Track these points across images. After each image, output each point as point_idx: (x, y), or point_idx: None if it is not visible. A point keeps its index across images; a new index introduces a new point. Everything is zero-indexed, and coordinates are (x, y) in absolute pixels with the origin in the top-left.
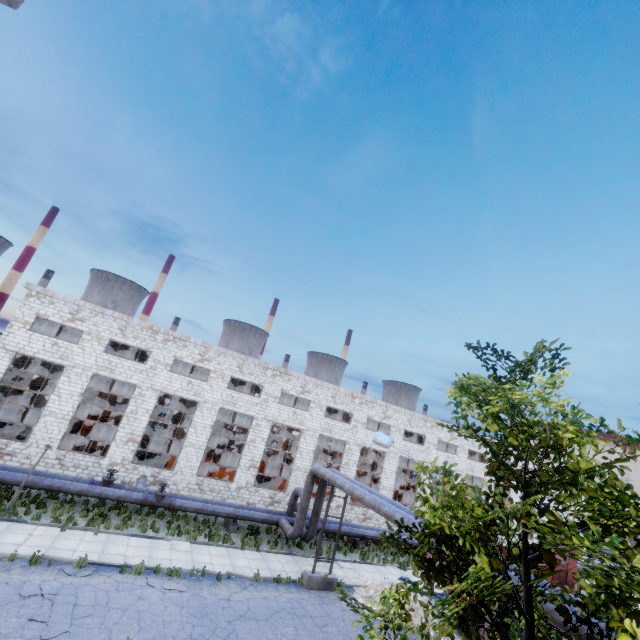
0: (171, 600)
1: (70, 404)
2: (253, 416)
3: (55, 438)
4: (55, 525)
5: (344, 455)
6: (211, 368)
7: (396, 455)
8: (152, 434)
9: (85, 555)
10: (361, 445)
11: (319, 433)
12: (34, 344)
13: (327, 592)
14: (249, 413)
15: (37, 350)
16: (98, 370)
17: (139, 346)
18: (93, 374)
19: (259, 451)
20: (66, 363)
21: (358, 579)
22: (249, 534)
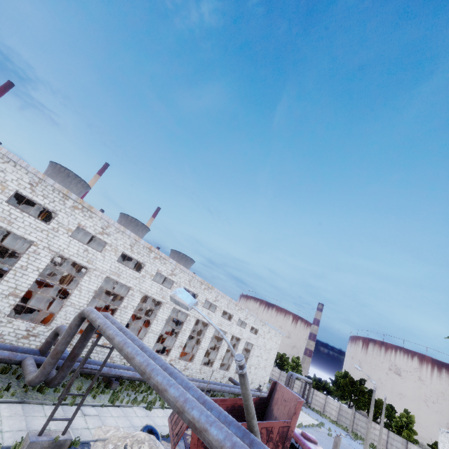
0: None
1: None
2: (33, 242)
3: None
4: None
5: (125, 299)
6: None
7: (171, 306)
8: None
9: None
10: (144, 293)
11: (106, 275)
12: None
13: None
14: (28, 237)
15: None
16: None
17: None
18: None
19: (28, 280)
20: None
21: (99, 430)
22: None
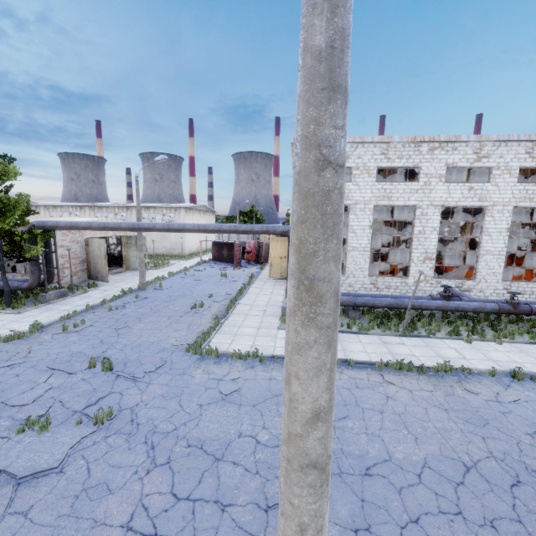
0: None
1: (364, 238)
2: None
3: (363, 268)
4: (453, 338)
5: None
6: (491, 165)
7: None
8: (444, 250)
9: None
10: None
11: None
12: None
13: None
14: None
15: None
16: (376, 201)
17: (406, 165)
18: (372, 206)
19: None
20: (348, 202)
21: None
22: None
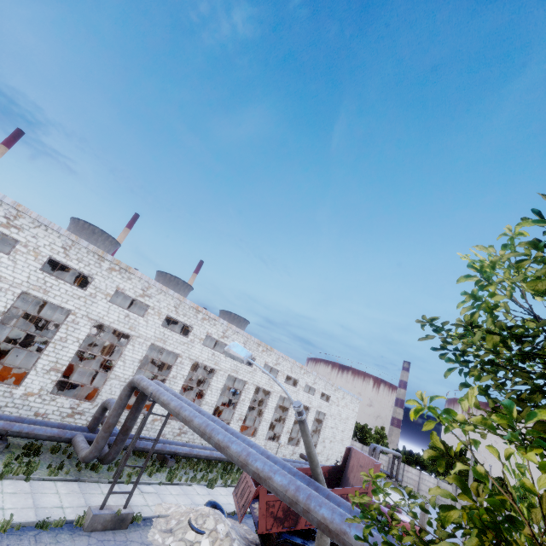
0: None
1: None
2: (71, 310)
3: None
4: None
5: (174, 368)
6: (20, 239)
7: (225, 373)
8: None
9: None
10: (194, 360)
11: (151, 342)
12: None
13: (115, 532)
14: (65, 306)
15: None
16: None
17: None
18: None
19: (69, 353)
20: None
21: (160, 507)
22: (21, 456)
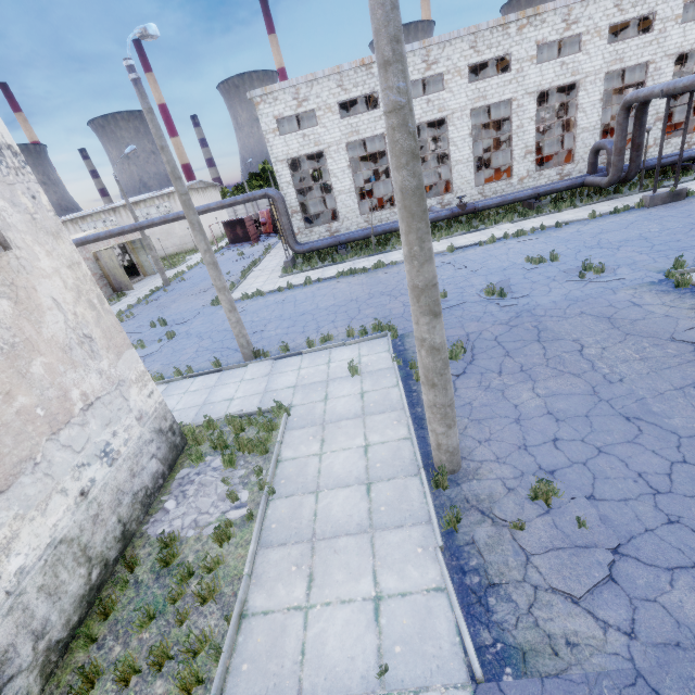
0: (532, 244)
1: (347, 179)
2: (510, 99)
3: (354, 209)
4: None
5: (647, 83)
6: (442, 70)
7: None
8: None
9: (450, 244)
10: (675, 54)
11: (604, 73)
12: (291, 146)
13: (675, 203)
14: (504, 98)
15: (297, 149)
16: (347, 139)
17: (363, 93)
18: (345, 145)
19: (530, 134)
20: (322, 148)
21: None
22: (557, 203)
